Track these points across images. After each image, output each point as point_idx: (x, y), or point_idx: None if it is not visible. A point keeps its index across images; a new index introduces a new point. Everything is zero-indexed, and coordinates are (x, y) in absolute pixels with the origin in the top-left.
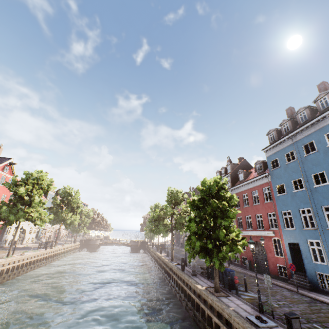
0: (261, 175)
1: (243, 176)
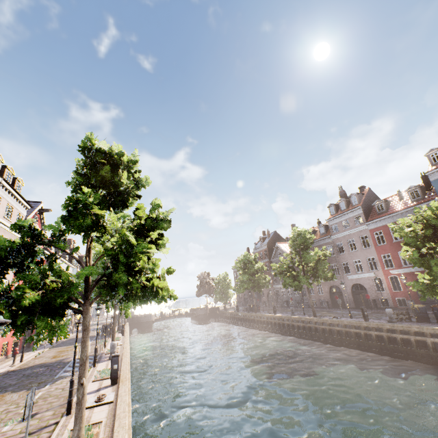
0: (427, 201)
1: (384, 207)
